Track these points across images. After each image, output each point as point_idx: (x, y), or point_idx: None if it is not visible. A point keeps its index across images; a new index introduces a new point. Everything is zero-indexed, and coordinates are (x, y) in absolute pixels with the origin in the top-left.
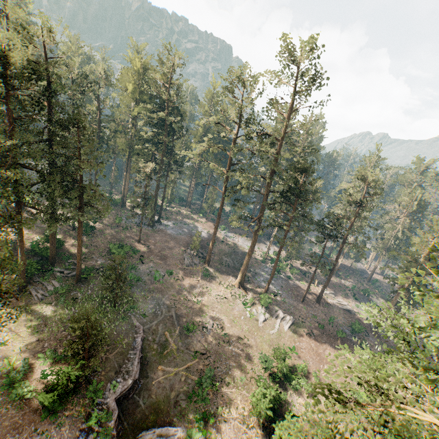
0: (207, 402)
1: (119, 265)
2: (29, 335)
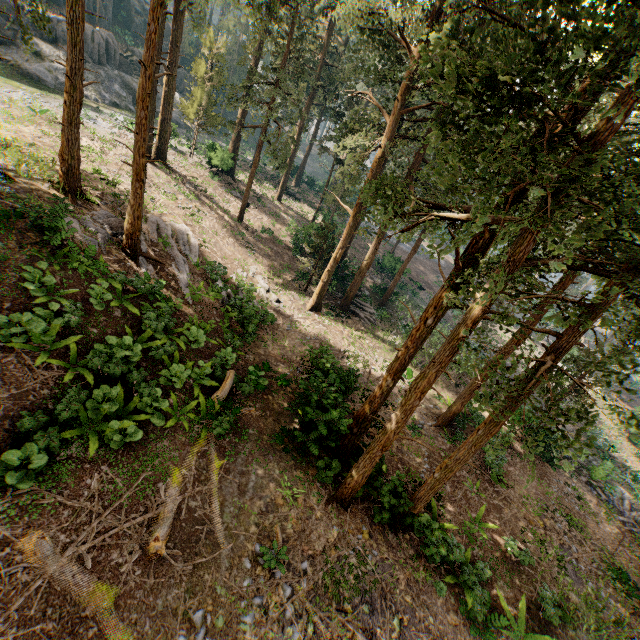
0: (614, 464)
1: (399, 288)
2: (416, 370)
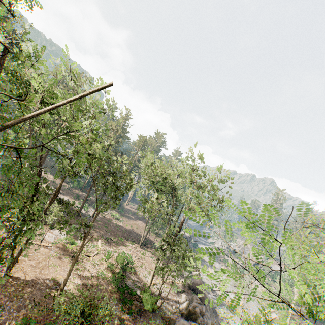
0: None
1: None
2: None
